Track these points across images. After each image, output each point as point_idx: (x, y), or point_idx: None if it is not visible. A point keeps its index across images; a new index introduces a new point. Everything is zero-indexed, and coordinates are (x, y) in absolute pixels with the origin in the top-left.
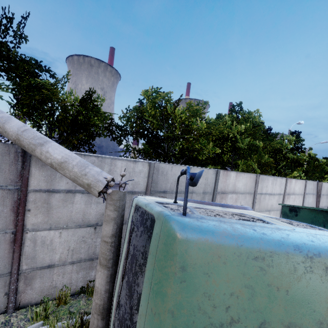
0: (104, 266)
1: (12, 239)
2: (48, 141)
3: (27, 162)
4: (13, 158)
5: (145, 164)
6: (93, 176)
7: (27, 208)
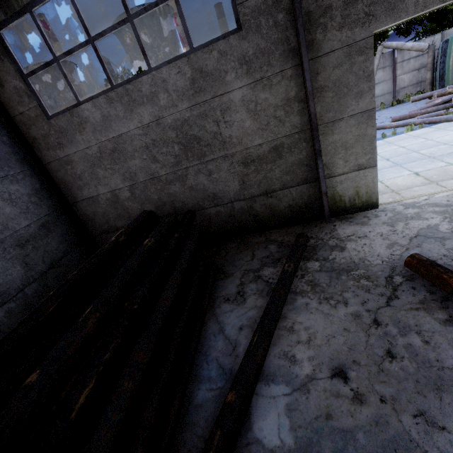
0: (429, 71)
1: (392, 81)
2: (405, 43)
3: (394, 55)
4: (390, 56)
5: (439, 35)
6: (423, 46)
7: (396, 69)
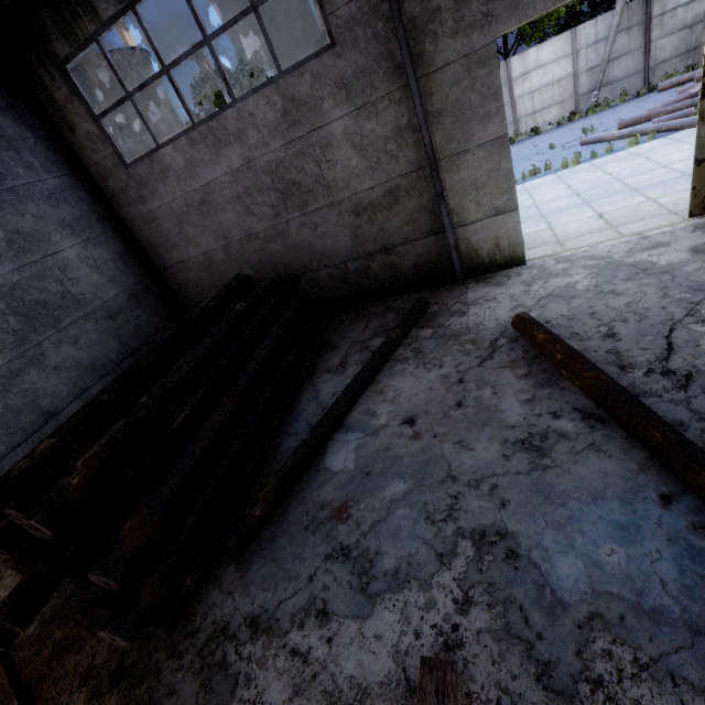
0: None
1: (643, 51)
2: None
3: (649, 4)
4: (641, 6)
5: None
6: None
7: (651, 30)
